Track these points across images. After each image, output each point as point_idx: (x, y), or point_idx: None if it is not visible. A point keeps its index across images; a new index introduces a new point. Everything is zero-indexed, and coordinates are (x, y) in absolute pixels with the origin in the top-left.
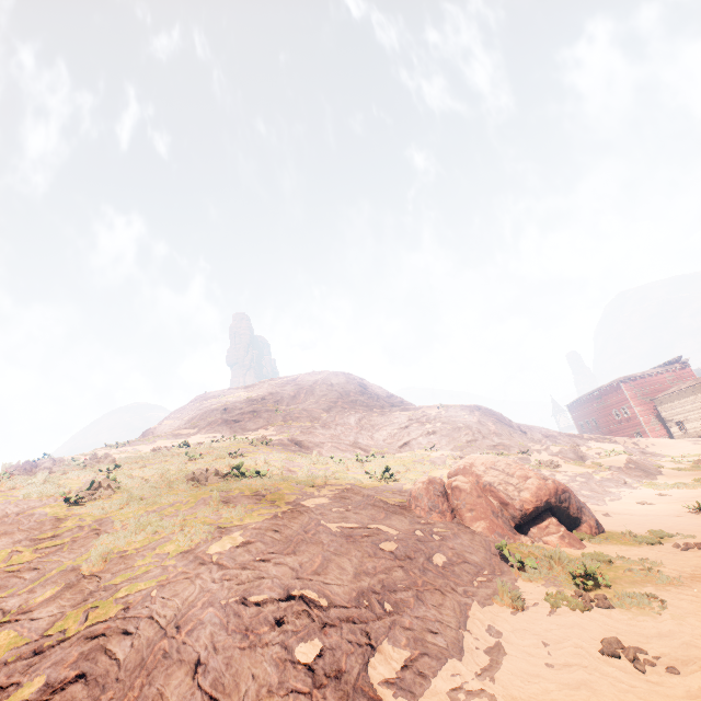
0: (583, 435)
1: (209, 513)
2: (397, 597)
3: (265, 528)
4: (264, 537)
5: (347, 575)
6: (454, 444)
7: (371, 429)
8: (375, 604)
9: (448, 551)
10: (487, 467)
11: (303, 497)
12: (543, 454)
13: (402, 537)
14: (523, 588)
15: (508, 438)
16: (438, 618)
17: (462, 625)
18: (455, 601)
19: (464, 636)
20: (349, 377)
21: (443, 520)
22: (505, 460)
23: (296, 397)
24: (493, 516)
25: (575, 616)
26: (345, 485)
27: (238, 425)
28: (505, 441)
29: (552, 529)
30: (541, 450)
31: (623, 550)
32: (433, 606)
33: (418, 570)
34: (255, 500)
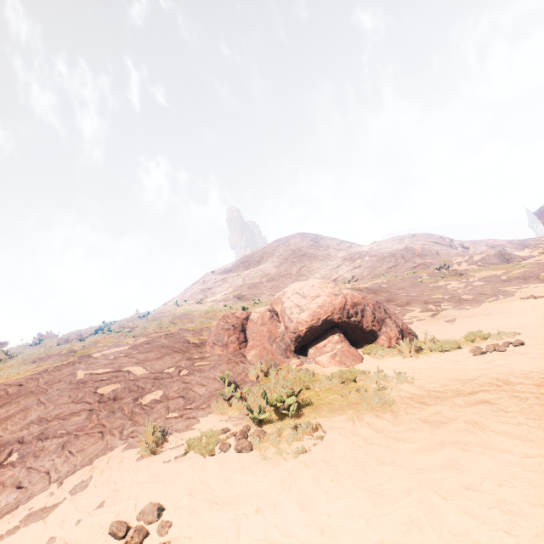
0: (540, 237)
1: (3, 374)
2: (39, 445)
3: (15, 383)
4: (0, 392)
5: (19, 425)
6: (373, 273)
7: (308, 275)
8: (2, 455)
9: (176, 386)
10: (294, 292)
11: (108, 348)
12: (462, 265)
13: (140, 377)
14: (200, 424)
15: (432, 257)
16: (53, 468)
17: (65, 477)
18: (103, 446)
19: (42, 492)
20: (304, 236)
21: (223, 353)
22: (313, 282)
23: (260, 261)
24: (268, 342)
25: (188, 463)
26: (171, 331)
27: (209, 291)
28: (427, 261)
29: (327, 348)
30: (462, 262)
31: (401, 362)
32: (69, 453)
33: (109, 411)
34: (65, 356)
